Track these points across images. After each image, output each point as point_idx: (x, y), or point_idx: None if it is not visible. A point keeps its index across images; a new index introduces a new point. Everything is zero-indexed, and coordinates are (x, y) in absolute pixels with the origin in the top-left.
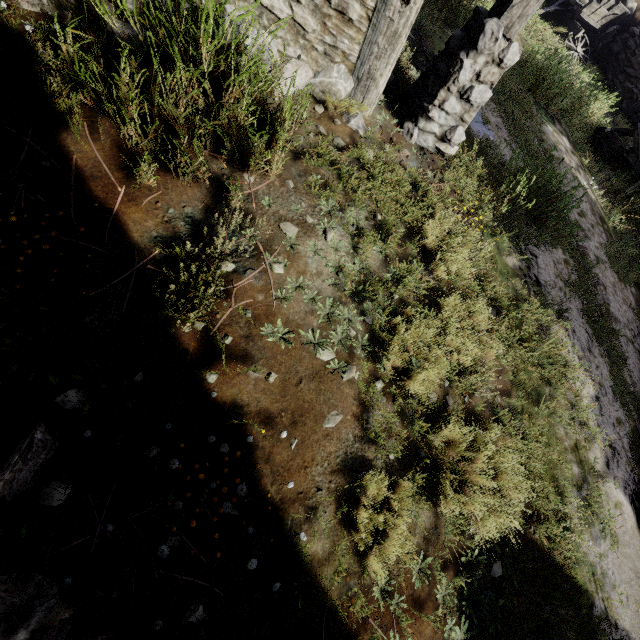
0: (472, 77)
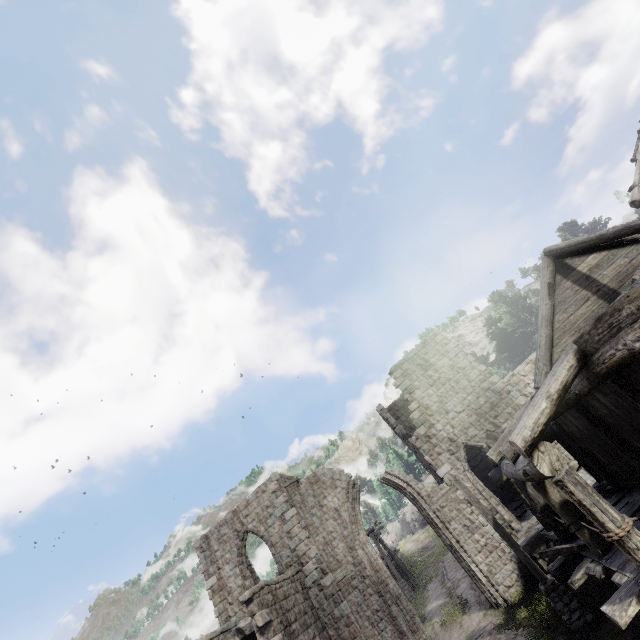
0: (403, 587)
